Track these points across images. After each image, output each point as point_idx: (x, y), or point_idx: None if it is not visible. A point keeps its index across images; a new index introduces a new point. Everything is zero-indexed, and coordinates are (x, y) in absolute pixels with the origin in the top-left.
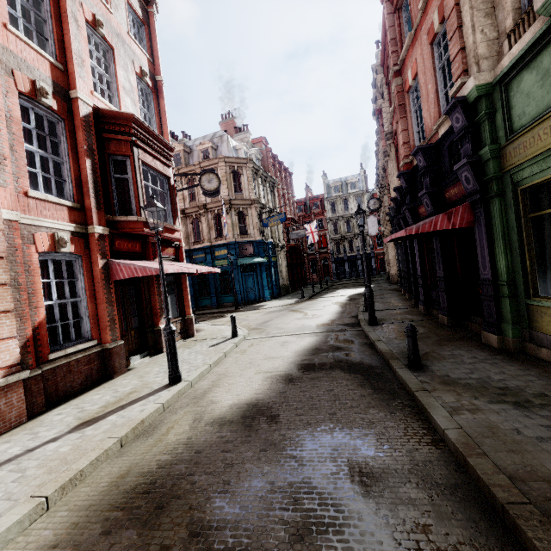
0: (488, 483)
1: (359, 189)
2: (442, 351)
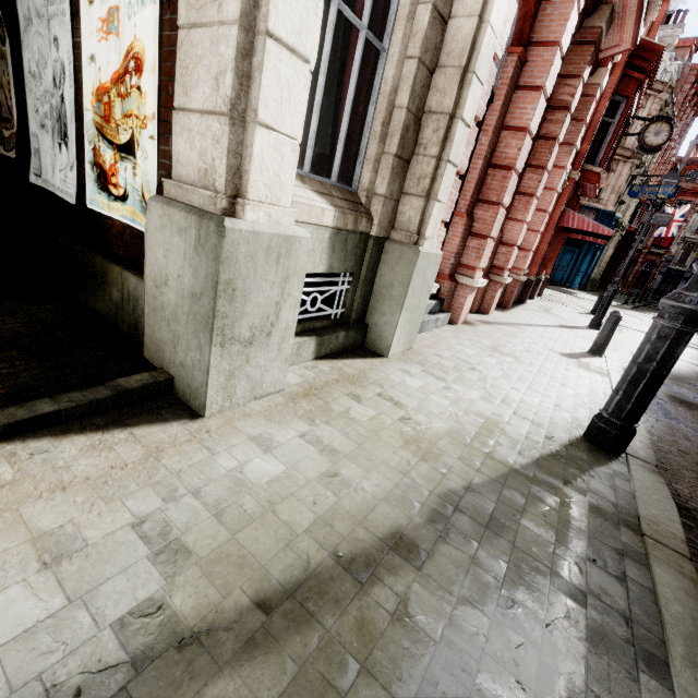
0: None
1: None
2: None
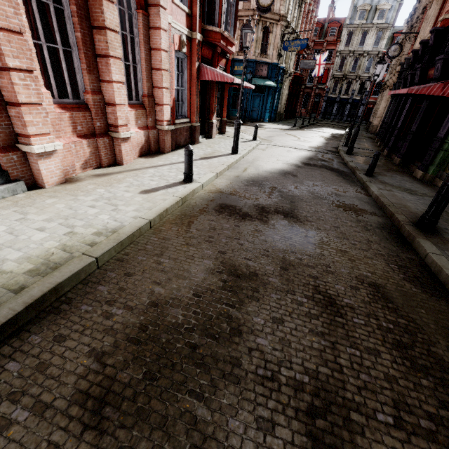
0: (383, 201)
1: (385, 21)
2: (386, 173)
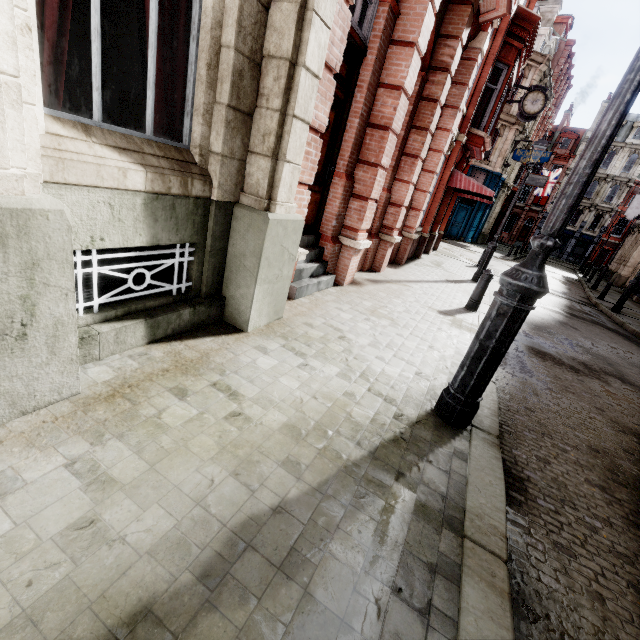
0: None
1: None
2: None
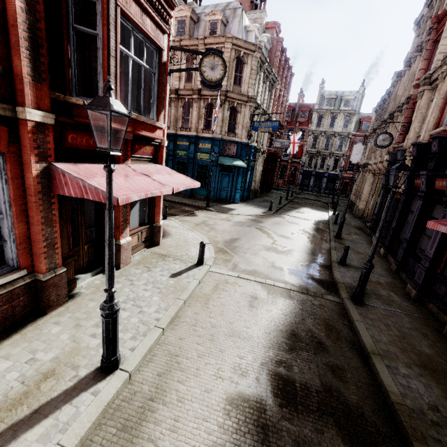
0: None
1: (351, 108)
2: None
